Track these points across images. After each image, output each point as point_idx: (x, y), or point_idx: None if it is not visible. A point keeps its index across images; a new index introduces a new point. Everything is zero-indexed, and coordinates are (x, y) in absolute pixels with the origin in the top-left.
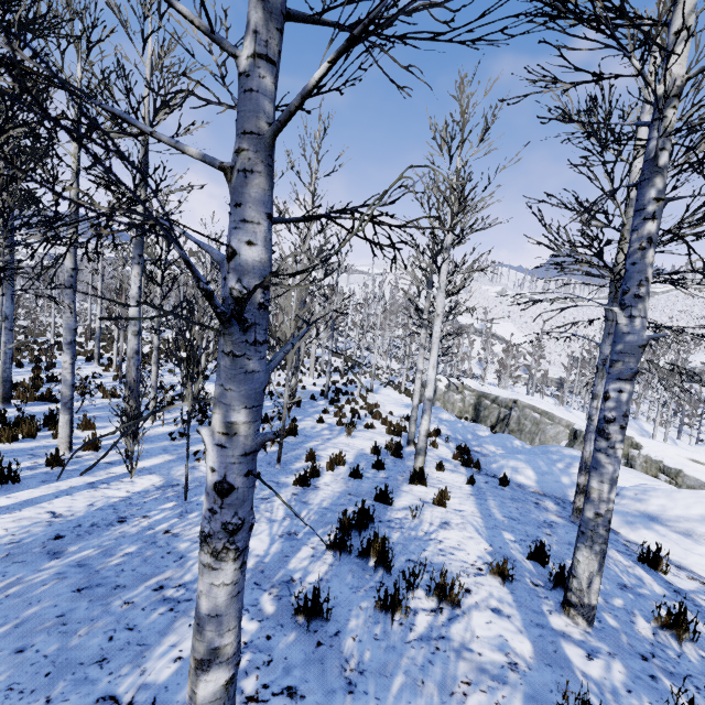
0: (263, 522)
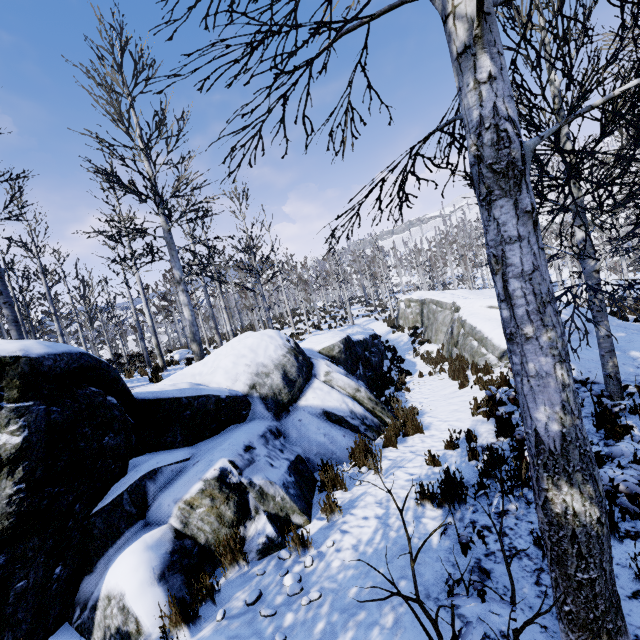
0: None
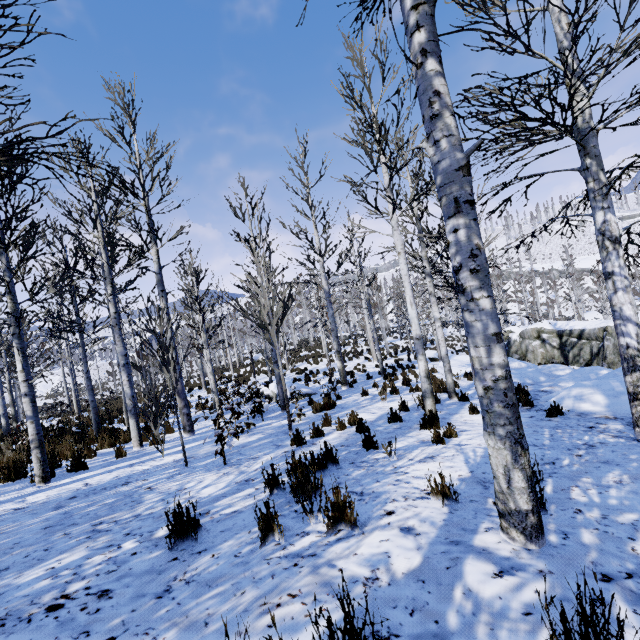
0: (233, 474)
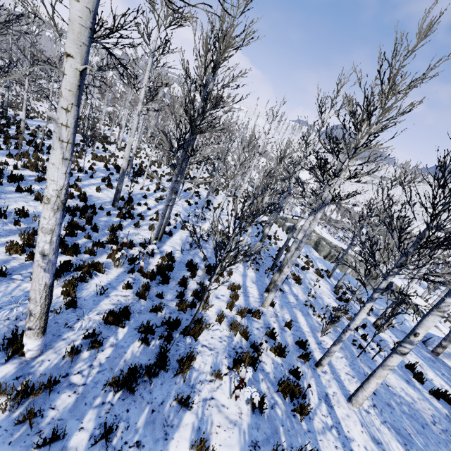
0: (393, 373)
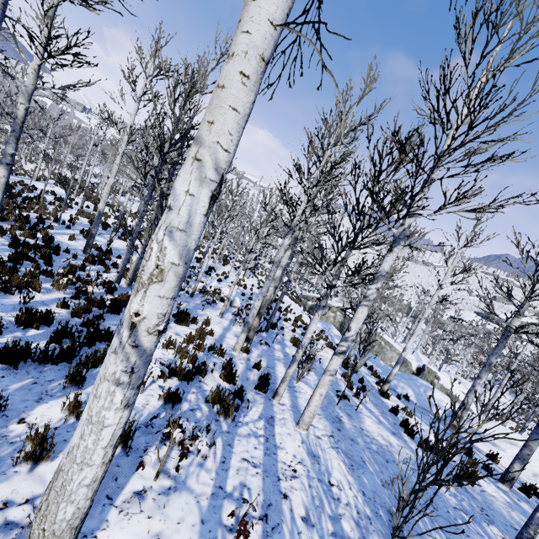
0: (378, 424)
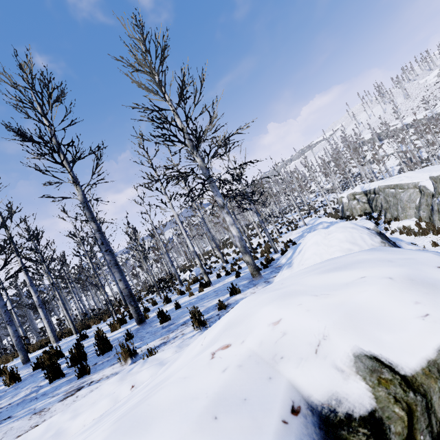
0: None
